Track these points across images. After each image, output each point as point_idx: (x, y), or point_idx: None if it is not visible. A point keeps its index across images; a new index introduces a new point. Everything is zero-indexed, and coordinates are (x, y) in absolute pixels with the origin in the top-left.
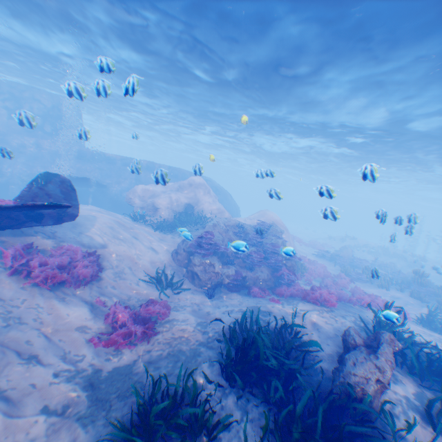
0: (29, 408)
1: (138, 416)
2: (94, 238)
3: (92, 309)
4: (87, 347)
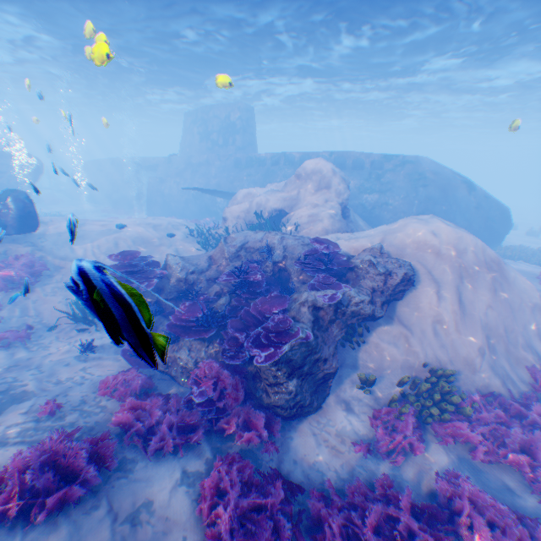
0: None
1: None
2: (78, 251)
3: None
4: None
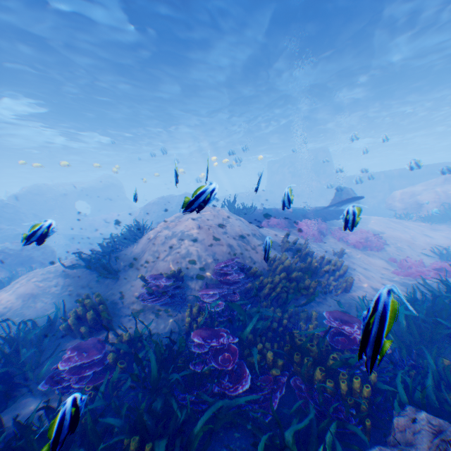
0: (373, 281)
1: (442, 284)
2: (371, 227)
3: (386, 262)
4: (391, 274)
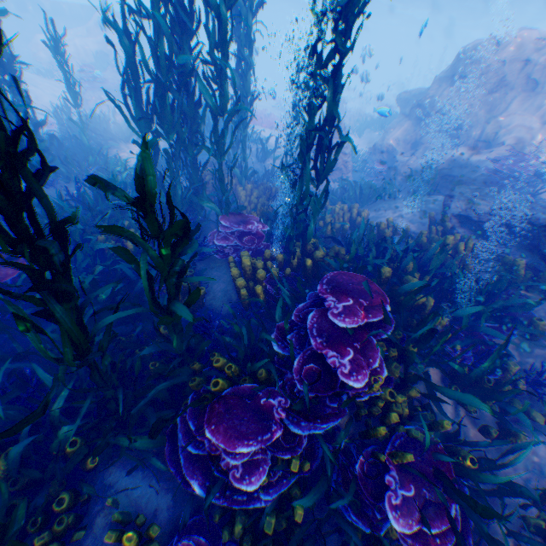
0: None
1: None
2: None
3: None
4: None
